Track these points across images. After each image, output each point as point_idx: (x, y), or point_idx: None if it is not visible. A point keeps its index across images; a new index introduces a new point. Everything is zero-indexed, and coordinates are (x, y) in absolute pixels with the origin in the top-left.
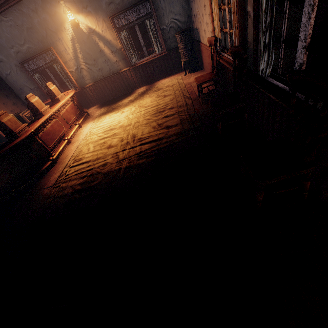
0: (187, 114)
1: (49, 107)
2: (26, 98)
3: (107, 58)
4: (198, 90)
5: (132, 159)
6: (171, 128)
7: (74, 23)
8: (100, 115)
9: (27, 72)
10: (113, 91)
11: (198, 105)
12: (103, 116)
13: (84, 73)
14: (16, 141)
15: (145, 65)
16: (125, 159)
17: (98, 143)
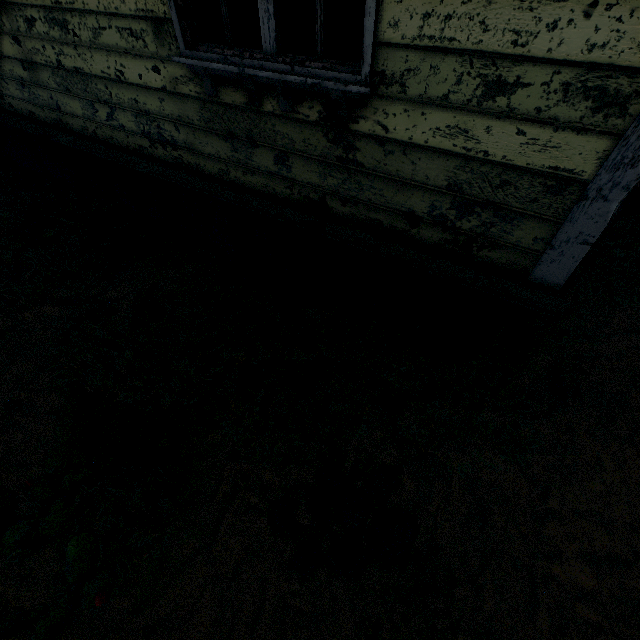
0: None
1: None
2: None
3: None
4: None
5: None
6: None
7: None
8: None
9: None
10: None
11: None
12: None
13: None
14: None
15: None
16: None
17: None
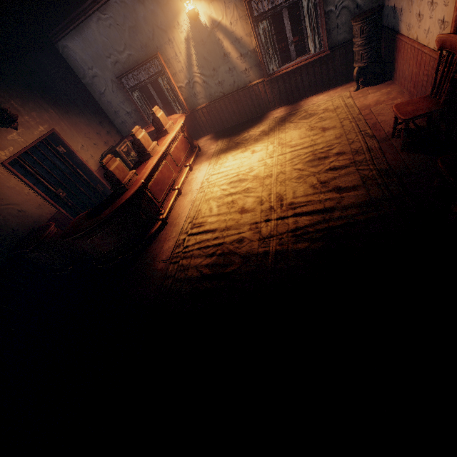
0: (373, 168)
1: (157, 143)
2: (133, 133)
3: (232, 66)
4: (393, 126)
5: (284, 238)
6: (347, 193)
7: (193, 14)
8: (217, 152)
9: (125, 90)
10: (234, 115)
11: (391, 152)
12: (222, 154)
13: (198, 88)
14: (125, 196)
15: (289, 74)
16: (272, 236)
17: (224, 201)
